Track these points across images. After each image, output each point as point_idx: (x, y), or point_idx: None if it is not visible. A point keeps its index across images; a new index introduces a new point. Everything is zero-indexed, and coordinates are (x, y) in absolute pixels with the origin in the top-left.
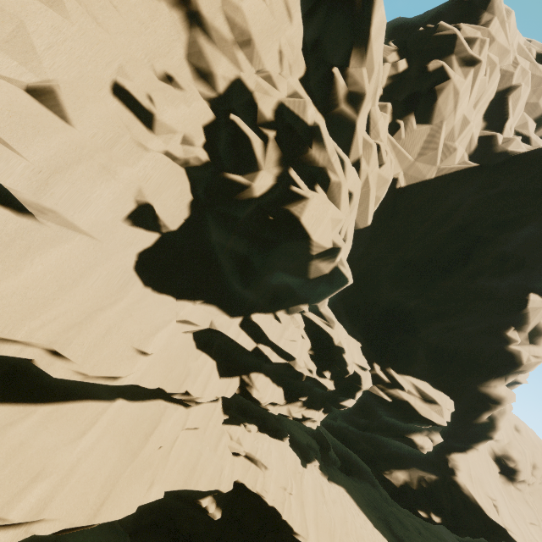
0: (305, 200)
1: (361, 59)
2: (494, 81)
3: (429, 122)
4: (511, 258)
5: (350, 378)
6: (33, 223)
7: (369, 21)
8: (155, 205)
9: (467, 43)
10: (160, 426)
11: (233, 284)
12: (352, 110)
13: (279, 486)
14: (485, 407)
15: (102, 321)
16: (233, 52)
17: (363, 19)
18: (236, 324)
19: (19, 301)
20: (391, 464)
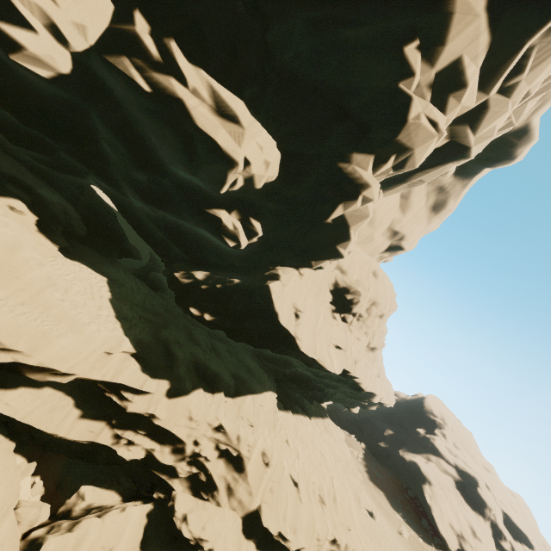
0: None
1: None
2: None
3: None
4: None
5: None
6: None
7: None
8: None
9: None
10: None
11: None
12: None
13: None
14: (334, 196)
15: None
16: None
17: None
18: None
19: None
20: (195, 268)
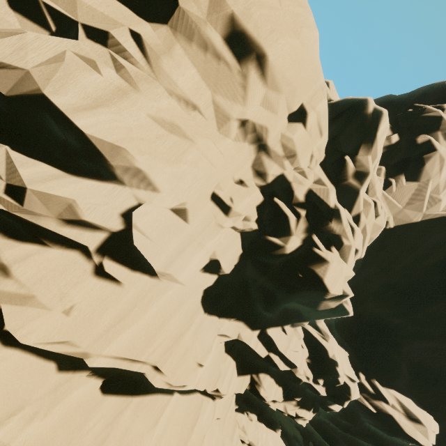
0: (326, 263)
1: (367, 150)
2: None
3: (417, 180)
4: None
5: (340, 387)
6: (156, 281)
7: (376, 128)
8: (221, 261)
9: None
10: (200, 418)
11: (256, 306)
12: (358, 182)
13: None
14: None
15: (183, 344)
16: (282, 161)
17: (372, 127)
18: (255, 336)
19: (144, 333)
20: None
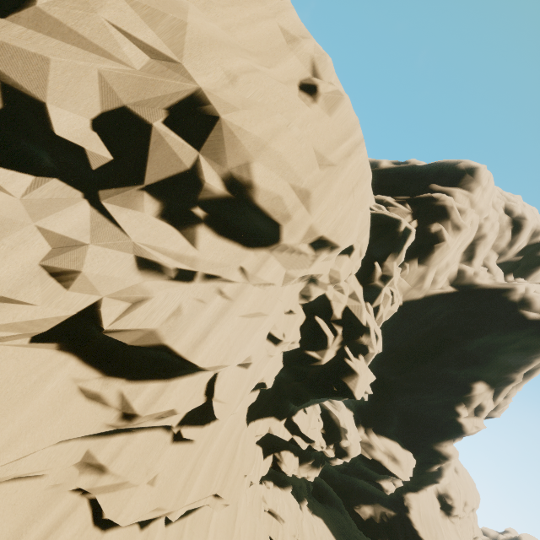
0: (356, 376)
1: (394, 258)
2: (474, 232)
3: (427, 264)
4: (469, 356)
5: (346, 447)
6: (217, 422)
7: (404, 242)
8: (268, 384)
9: (460, 212)
10: (238, 512)
11: (286, 400)
12: (382, 283)
13: (291, 535)
14: (437, 461)
15: (236, 466)
16: (326, 286)
17: (401, 241)
18: (282, 425)
19: (208, 472)
20: (360, 499)
